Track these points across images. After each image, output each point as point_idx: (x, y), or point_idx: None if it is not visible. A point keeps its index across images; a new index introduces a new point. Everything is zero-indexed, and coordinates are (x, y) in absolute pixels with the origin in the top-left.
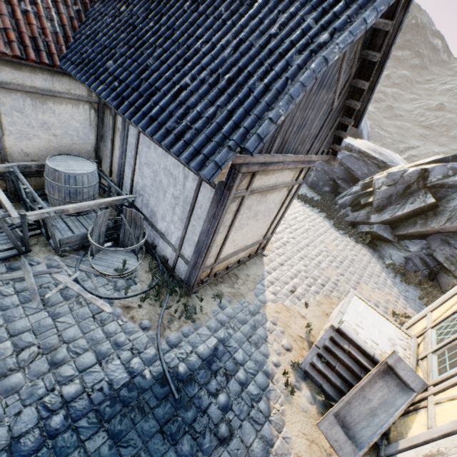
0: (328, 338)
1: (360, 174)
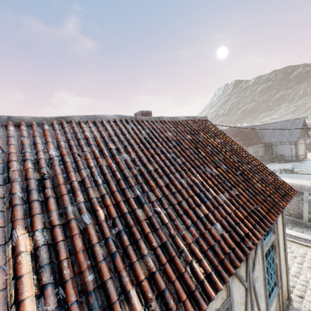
0: None
1: None
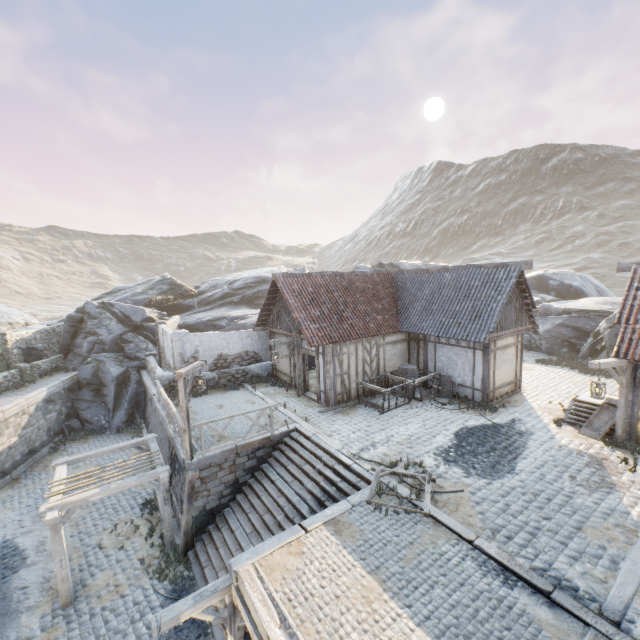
0: (572, 405)
1: (590, 328)
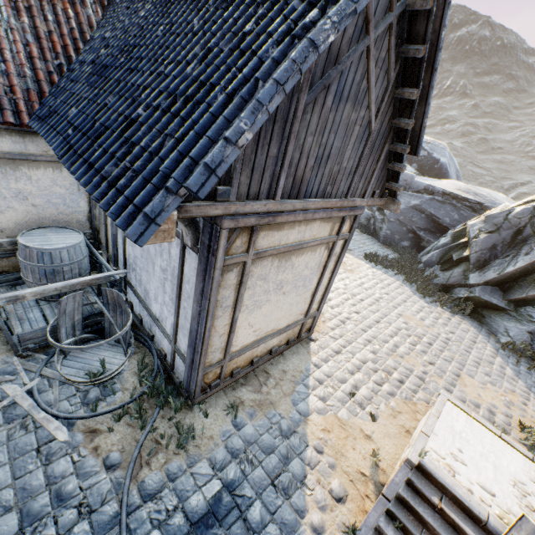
0: (403, 483)
1: (449, 221)
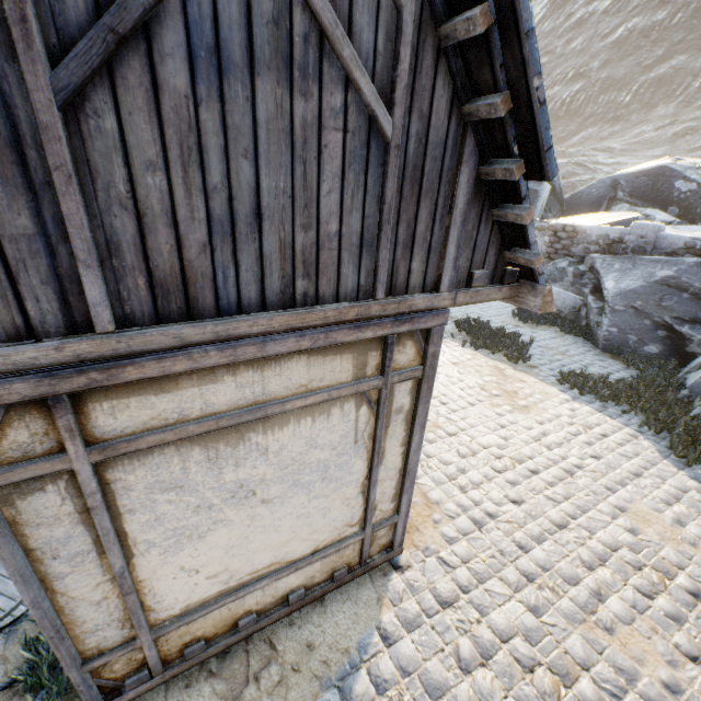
0: None
1: None
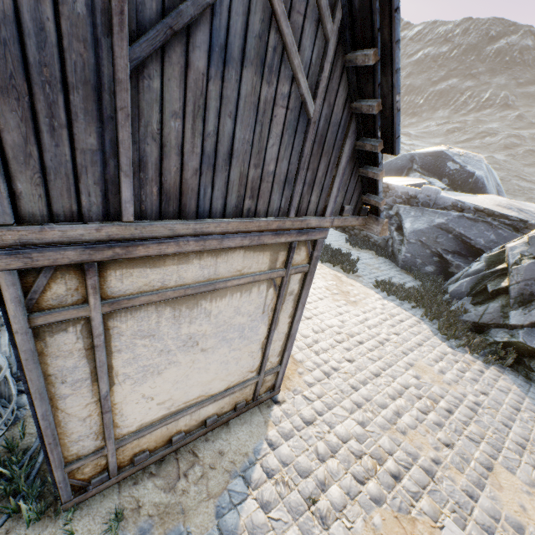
0: None
1: (484, 242)
